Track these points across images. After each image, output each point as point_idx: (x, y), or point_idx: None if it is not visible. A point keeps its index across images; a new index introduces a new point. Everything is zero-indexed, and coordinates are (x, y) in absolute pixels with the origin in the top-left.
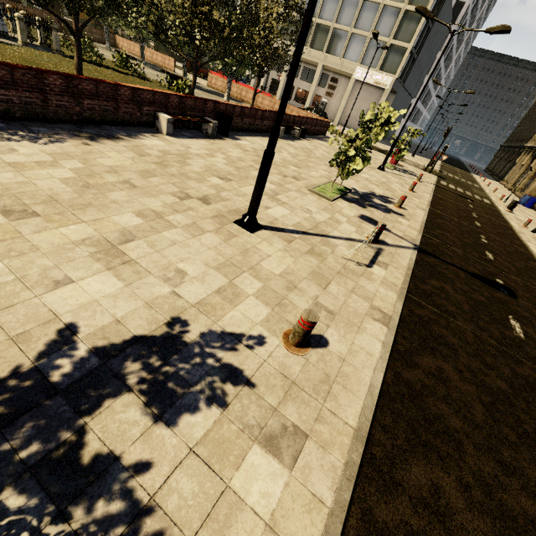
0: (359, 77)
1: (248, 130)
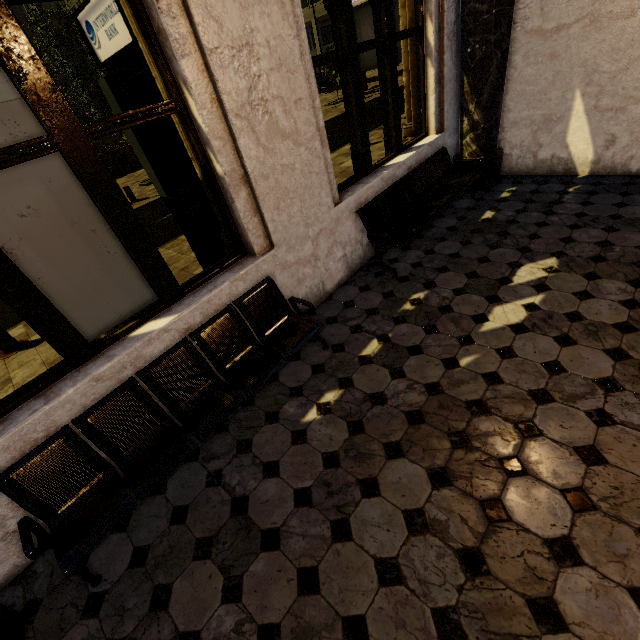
0: (353, 4)
1: None
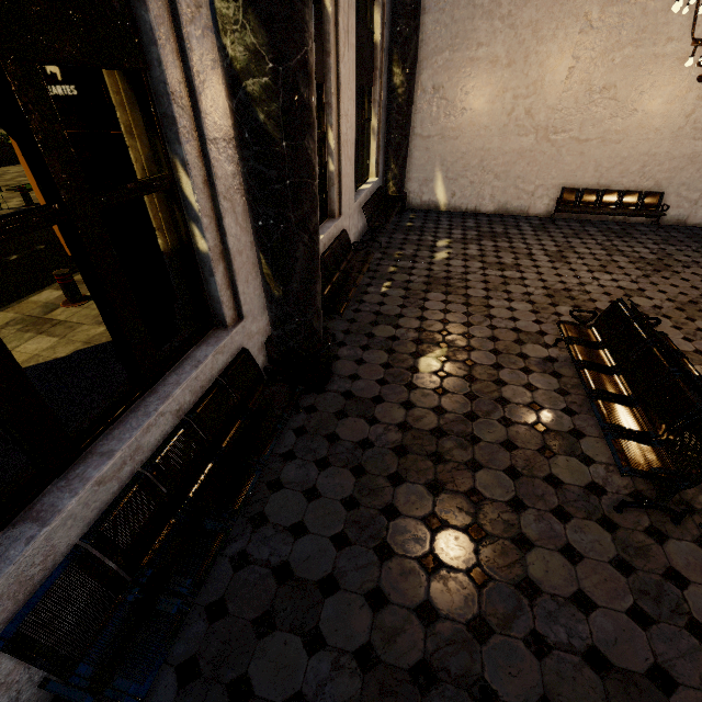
0: None
1: (1, 162)
